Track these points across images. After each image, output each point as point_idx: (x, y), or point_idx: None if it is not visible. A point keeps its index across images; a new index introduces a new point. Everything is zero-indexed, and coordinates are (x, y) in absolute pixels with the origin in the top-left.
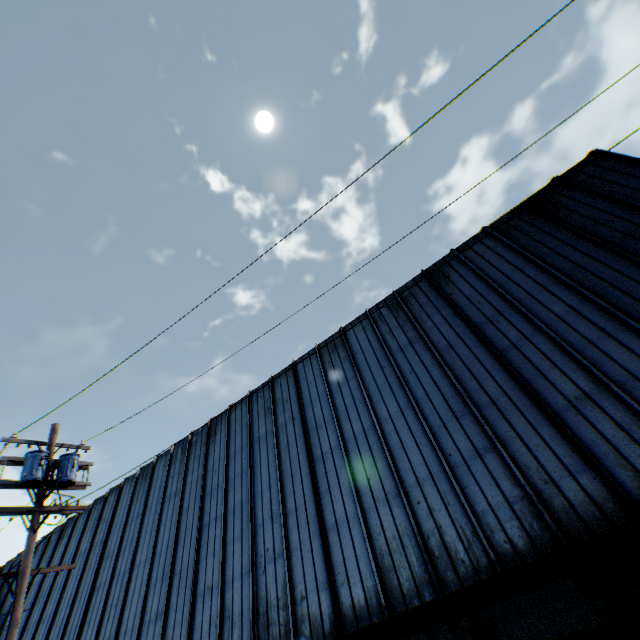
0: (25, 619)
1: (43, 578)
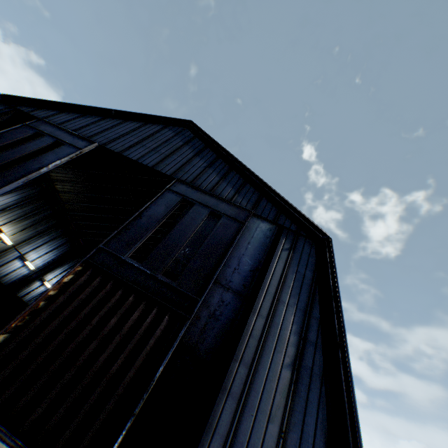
0: None
1: None
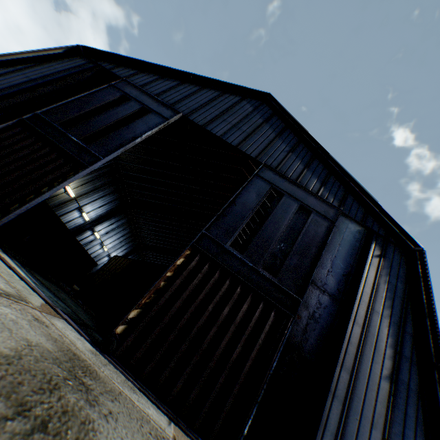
0: None
1: None
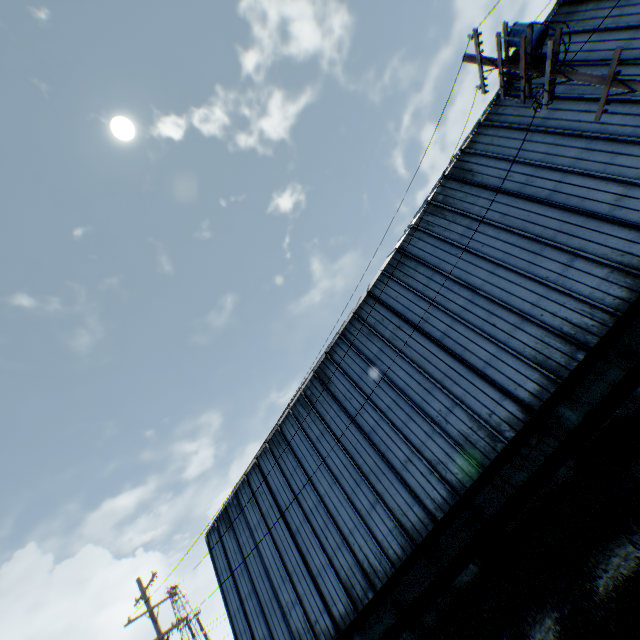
0: (355, 436)
1: (341, 407)
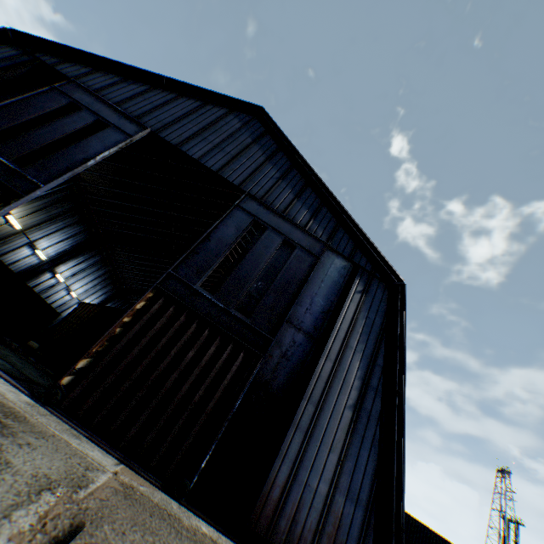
0: None
1: None
